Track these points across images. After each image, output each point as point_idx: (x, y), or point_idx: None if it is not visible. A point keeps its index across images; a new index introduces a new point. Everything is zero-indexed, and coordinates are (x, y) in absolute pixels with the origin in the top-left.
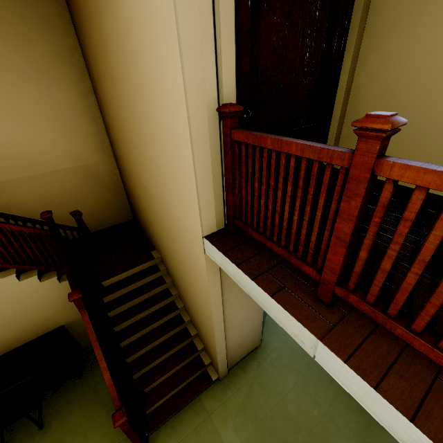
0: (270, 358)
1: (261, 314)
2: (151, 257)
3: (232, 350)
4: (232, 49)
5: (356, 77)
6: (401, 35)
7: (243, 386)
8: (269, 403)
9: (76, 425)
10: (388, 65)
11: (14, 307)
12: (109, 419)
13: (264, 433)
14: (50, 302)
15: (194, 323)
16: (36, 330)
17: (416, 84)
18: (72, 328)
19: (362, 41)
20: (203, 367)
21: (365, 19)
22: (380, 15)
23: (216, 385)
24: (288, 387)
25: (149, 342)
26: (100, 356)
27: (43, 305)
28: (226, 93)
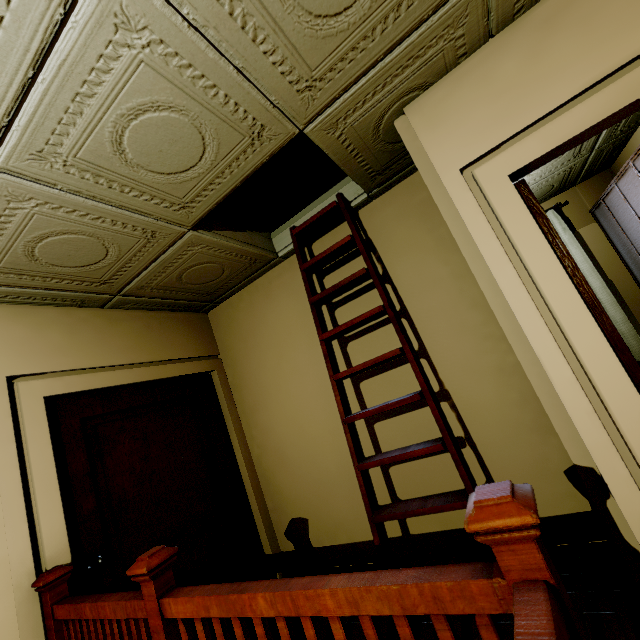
0: None
1: None
2: None
3: None
4: (57, 504)
5: (252, 450)
6: (264, 412)
7: None
8: None
9: None
10: (269, 434)
11: None
12: None
13: None
14: None
15: None
16: None
17: (295, 443)
18: None
19: (241, 421)
20: None
21: (235, 407)
22: (244, 403)
23: None
24: None
25: None
26: None
27: None
28: (52, 553)
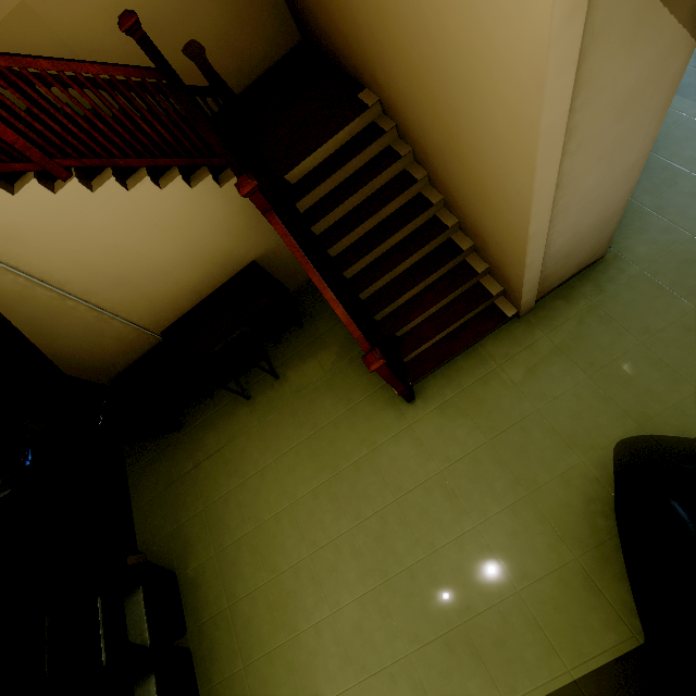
0: (627, 276)
1: (634, 180)
2: (361, 106)
3: (551, 265)
4: None
5: None
6: None
7: (565, 323)
8: (621, 344)
9: (315, 375)
10: None
11: (178, 236)
12: (353, 369)
13: (609, 384)
14: (222, 225)
15: (466, 227)
16: (222, 270)
17: None
18: (267, 265)
19: None
20: (488, 299)
21: None
22: None
23: (512, 325)
24: (666, 320)
25: (390, 268)
26: (321, 283)
27: (214, 230)
28: None
